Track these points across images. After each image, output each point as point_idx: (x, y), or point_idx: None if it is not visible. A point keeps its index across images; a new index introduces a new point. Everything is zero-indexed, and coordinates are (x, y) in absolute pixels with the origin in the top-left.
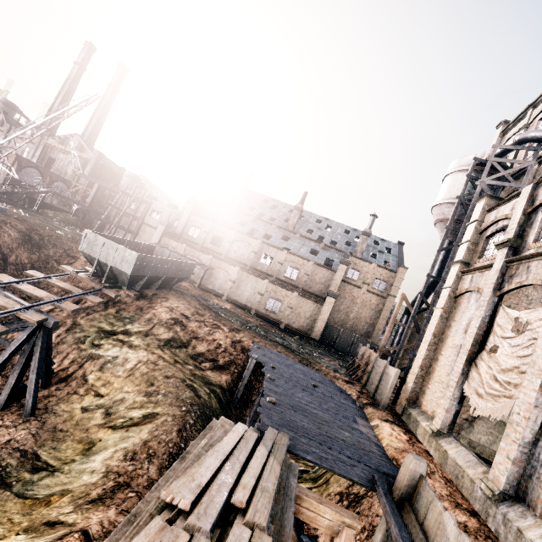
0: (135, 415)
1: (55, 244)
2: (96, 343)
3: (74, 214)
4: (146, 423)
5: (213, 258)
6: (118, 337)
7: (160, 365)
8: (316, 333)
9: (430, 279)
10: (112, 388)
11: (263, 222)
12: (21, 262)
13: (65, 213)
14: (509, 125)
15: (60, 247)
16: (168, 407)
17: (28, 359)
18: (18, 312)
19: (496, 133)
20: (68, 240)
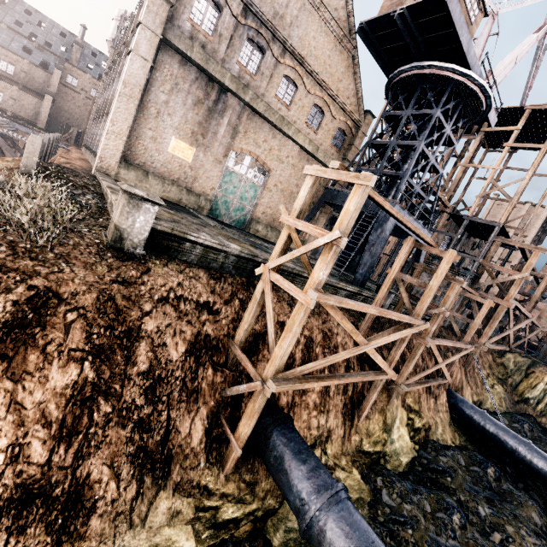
0: None
1: None
2: None
3: None
4: None
5: None
6: None
7: None
8: (42, 122)
9: None
10: None
11: None
12: None
13: None
14: None
15: None
16: None
17: None
18: None
19: None
20: None
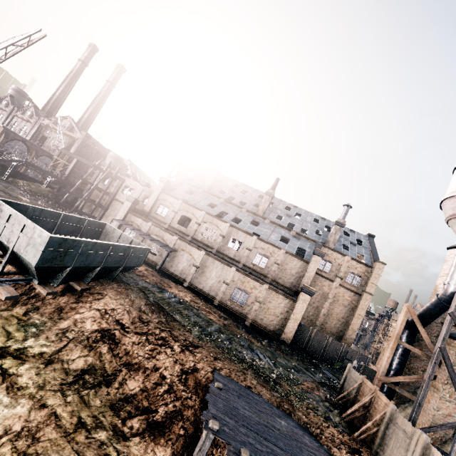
0: None
1: None
2: None
3: (47, 186)
4: None
5: (178, 239)
6: (4, 363)
7: (42, 441)
8: (287, 335)
9: (449, 289)
10: None
11: (233, 205)
12: None
13: (39, 184)
14: None
15: None
16: None
17: None
18: None
19: None
20: None
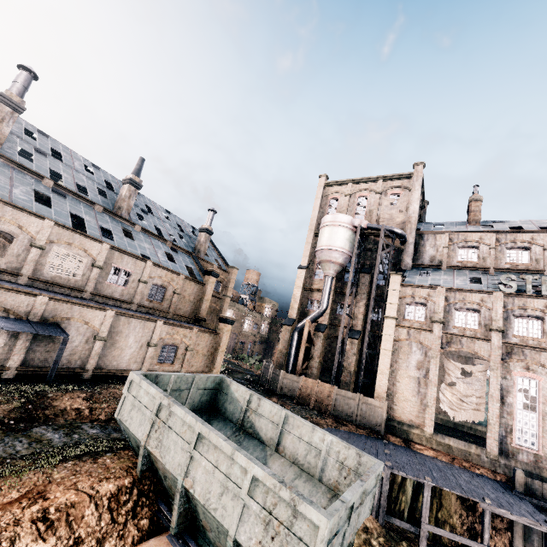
0: None
1: None
2: None
3: None
4: None
5: (50, 301)
6: None
7: None
8: (217, 369)
9: (325, 307)
10: None
11: (75, 196)
12: None
13: None
14: (332, 182)
15: None
16: None
17: None
18: None
19: (320, 181)
20: None
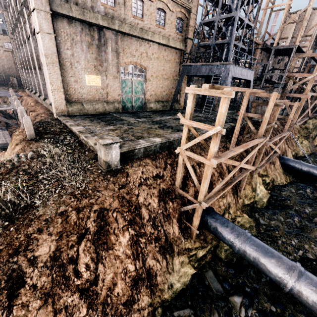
0: None
1: None
2: None
3: None
4: None
5: None
6: None
7: None
8: None
9: None
10: None
11: None
12: None
13: None
14: None
15: None
16: None
17: None
18: None
19: None
20: None
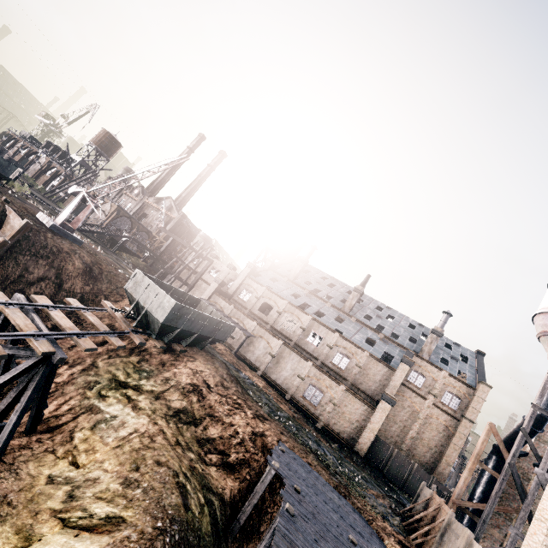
0: (98, 511)
1: (111, 280)
2: (103, 393)
3: (144, 260)
4: (103, 531)
5: (258, 326)
6: (128, 392)
7: (157, 442)
8: (361, 446)
9: None
10: (92, 458)
11: (318, 298)
12: (74, 291)
13: (137, 258)
14: None
15: (114, 284)
16: (141, 514)
17: (19, 394)
18: (30, 338)
19: None
20: (123, 278)
